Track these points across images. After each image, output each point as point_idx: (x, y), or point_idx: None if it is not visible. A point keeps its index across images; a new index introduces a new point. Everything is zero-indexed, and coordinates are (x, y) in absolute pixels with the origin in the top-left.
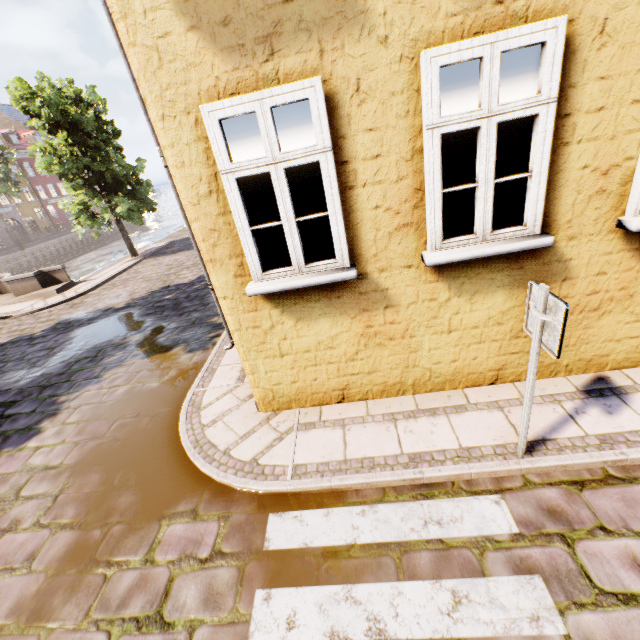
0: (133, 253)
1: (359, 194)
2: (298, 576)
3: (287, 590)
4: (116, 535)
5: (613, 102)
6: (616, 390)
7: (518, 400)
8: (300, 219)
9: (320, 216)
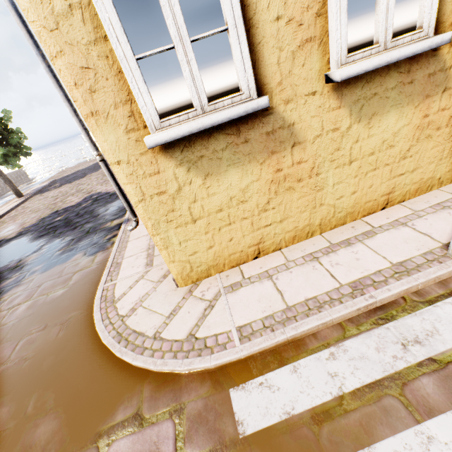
0: (18, 194)
1: (258, 0)
2: None
3: None
4: None
5: None
6: None
7: (414, 214)
8: (195, 37)
9: (218, 31)
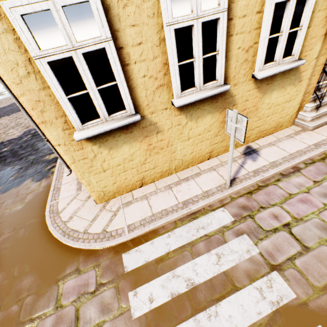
0: None
1: (133, 68)
2: (147, 277)
3: (144, 286)
4: (29, 303)
5: (249, 12)
6: (254, 150)
7: (220, 164)
8: (100, 87)
9: (112, 84)
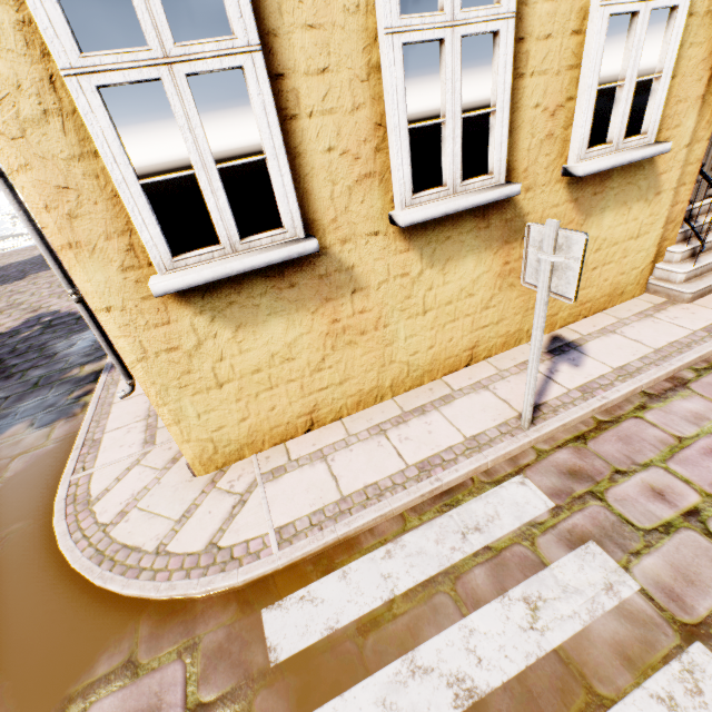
0: None
1: (305, 128)
2: (337, 678)
3: (329, 706)
4: None
5: (558, 30)
6: (572, 344)
7: (498, 375)
8: (224, 165)
9: (254, 160)
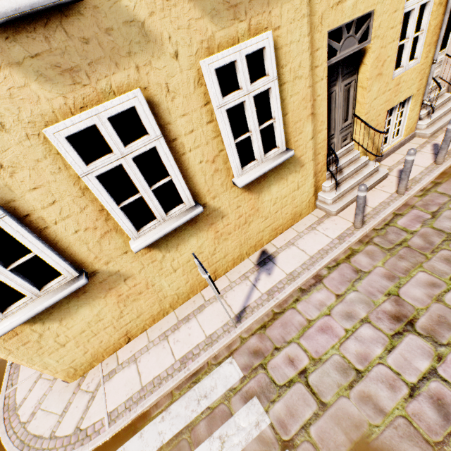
0: None
1: (56, 229)
2: None
3: None
4: None
5: (197, 126)
6: (270, 257)
7: (229, 286)
8: (11, 267)
9: (29, 258)
